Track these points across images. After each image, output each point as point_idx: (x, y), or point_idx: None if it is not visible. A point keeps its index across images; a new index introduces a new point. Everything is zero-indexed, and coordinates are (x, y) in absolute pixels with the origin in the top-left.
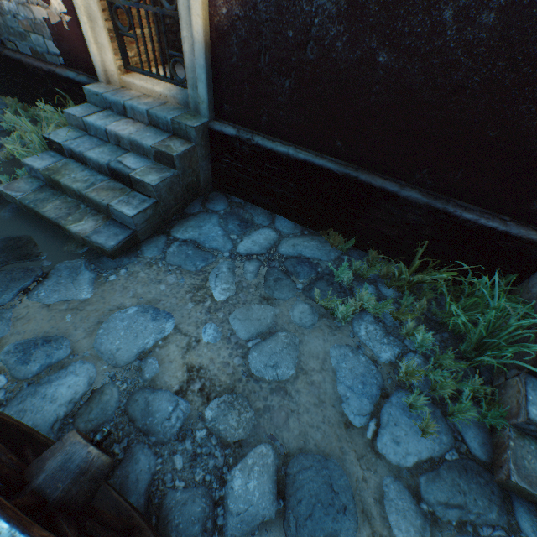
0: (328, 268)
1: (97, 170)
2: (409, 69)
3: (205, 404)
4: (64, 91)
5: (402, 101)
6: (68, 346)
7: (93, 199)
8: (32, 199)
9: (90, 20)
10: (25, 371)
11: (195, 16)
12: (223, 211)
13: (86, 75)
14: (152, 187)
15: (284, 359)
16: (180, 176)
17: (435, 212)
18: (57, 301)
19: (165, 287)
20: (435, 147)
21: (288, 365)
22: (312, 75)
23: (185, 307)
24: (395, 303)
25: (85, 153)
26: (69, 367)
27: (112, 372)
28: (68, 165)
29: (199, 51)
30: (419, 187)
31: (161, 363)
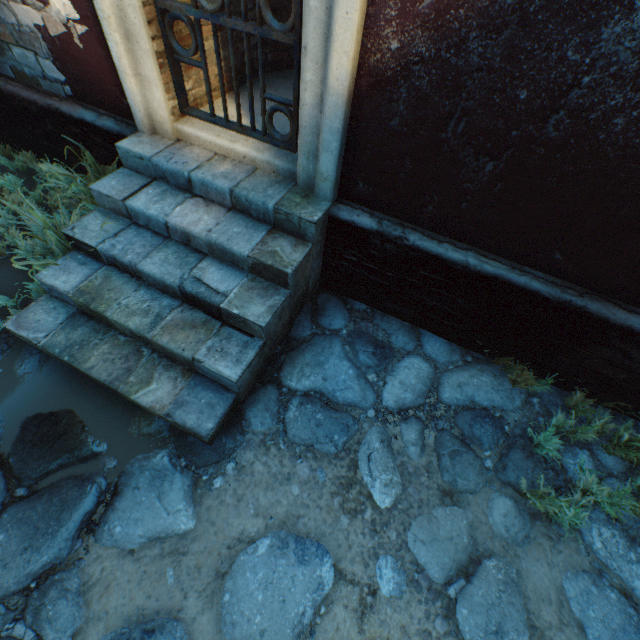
0: (518, 424)
1: (159, 288)
2: None
3: None
4: (74, 138)
5: None
6: (183, 638)
7: (166, 347)
8: (63, 344)
9: (125, 38)
10: None
11: (340, 53)
12: (345, 330)
13: (111, 115)
14: (259, 327)
15: (507, 615)
16: (291, 294)
17: None
18: (144, 542)
19: (299, 488)
20: None
21: (516, 626)
22: (544, 160)
23: (337, 526)
24: (625, 481)
25: (139, 266)
26: None
27: None
28: (110, 280)
29: (334, 107)
30: None
31: None
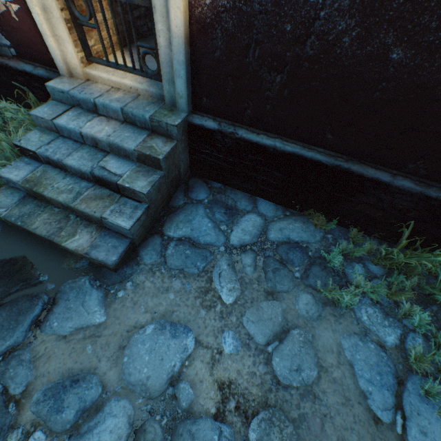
0: (317, 250)
1: (79, 176)
2: (426, 66)
3: (245, 423)
4: (21, 84)
5: (410, 98)
6: (97, 383)
7: (83, 211)
8: (17, 215)
9: (43, 10)
10: (61, 421)
11: (174, 8)
12: (207, 200)
13: (43, 67)
14: (143, 194)
15: (304, 360)
16: (166, 175)
17: (426, 199)
18: (72, 330)
19: (174, 295)
20: (436, 141)
21: (309, 366)
22: (309, 70)
23: (198, 315)
24: (384, 280)
25: (64, 161)
26: (104, 408)
27: (148, 406)
28: (47, 173)
29: (178, 46)
30: (410, 175)
31: (192, 385)
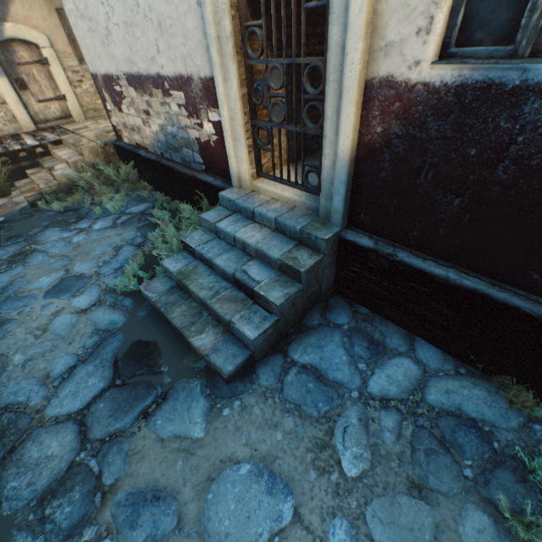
0: (510, 444)
1: (222, 275)
2: None
3: None
4: (201, 191)
5: None
6: (175, 511)
7: (216, 311)
8: (163, 301)
9: (233, 140)
10: (130, 540)
11: (343, 137)
12: (347, 326)
13: (221, 179)
14: (275, 306)
15: None
16: (304, 289)
17: None
18: (171, 435)
19: (282, 435)
20: None
21: None
22: (500, 195)
23: (305, 476)
24: None
25: (213, 260)
26: None
27: None
28: (197, 268)
29: (341, 167)
30: None
31: None
